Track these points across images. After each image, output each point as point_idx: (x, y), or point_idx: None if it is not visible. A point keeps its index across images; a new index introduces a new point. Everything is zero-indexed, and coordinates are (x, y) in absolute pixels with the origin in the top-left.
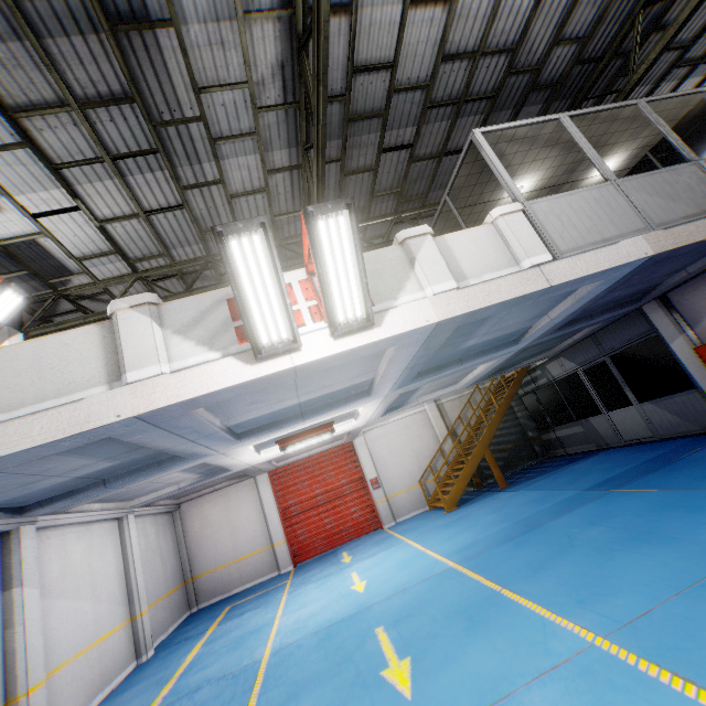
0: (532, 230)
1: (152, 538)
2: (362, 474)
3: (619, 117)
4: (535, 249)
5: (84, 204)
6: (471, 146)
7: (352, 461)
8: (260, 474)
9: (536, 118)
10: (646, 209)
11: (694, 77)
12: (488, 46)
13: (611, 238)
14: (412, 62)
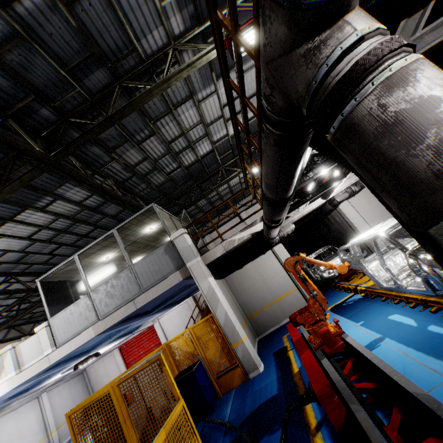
0: (47, 336)
1: (65, 393)
2: (160, 341)
3: (113, 235)
4: (46, 347)
5: None
6: (44, 280)
7: (155, 335)
8: (115, 349)
9: (63, 262)
10: (100, 307)
11: (203, 144)
12: (45, 224)
13: (80, 330)
14: (16, 245)
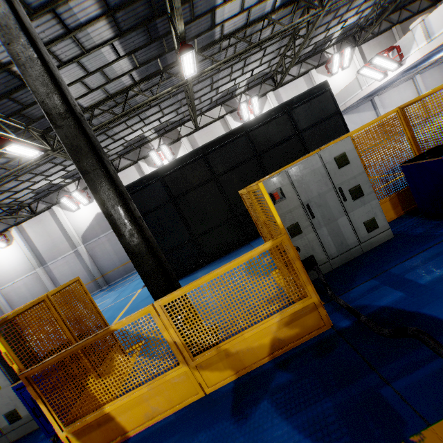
0: None
1: (435, 76)
2: None
3: None
4: None
5: (347, 19)
6: None
7: None
8: None
9: None
10: None
11: None
12: None
13: None
14: None
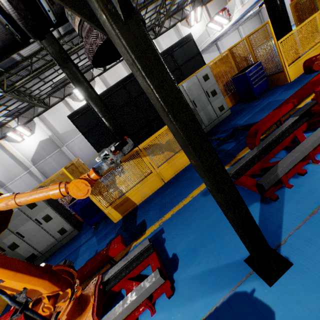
0: None
1: (250, 27)
2: None
3: None
4: None
5: None
6: None
7: None
8: None
9: None
10: None
11: None
12: None
13: None
14: None
